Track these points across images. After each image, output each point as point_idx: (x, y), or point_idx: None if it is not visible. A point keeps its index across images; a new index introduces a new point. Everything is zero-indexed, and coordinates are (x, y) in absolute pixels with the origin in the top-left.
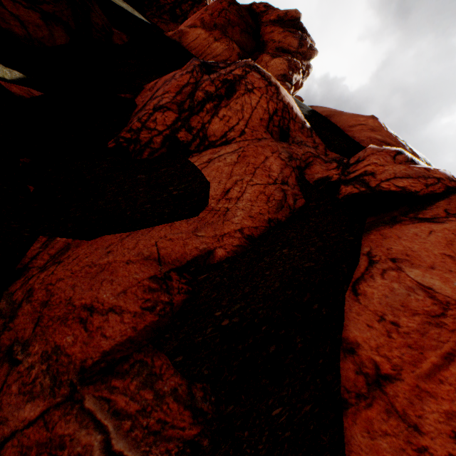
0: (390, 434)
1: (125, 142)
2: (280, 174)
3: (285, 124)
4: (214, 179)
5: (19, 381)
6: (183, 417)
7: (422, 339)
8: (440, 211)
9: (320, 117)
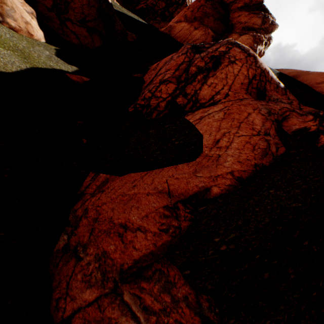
0: None
1: (140, 107)
2: (262, 127)
3: (262, 86)
4: (206, 132)
5: (82, 272)
6: (194, 322)
7: None
8: None
9: (288, 77)
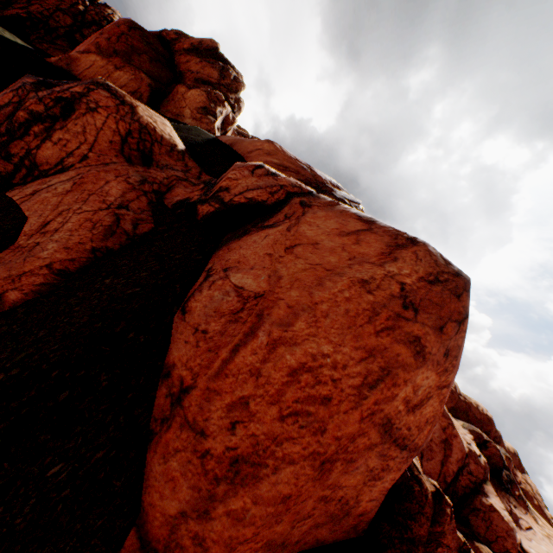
0: (180, 450)
1: None
2: (119, 199)
3: (147, 147)
4: (36, 212)
5: None
6: None
7: (222, 339)
8: (282, 216)
9: (220, 145)
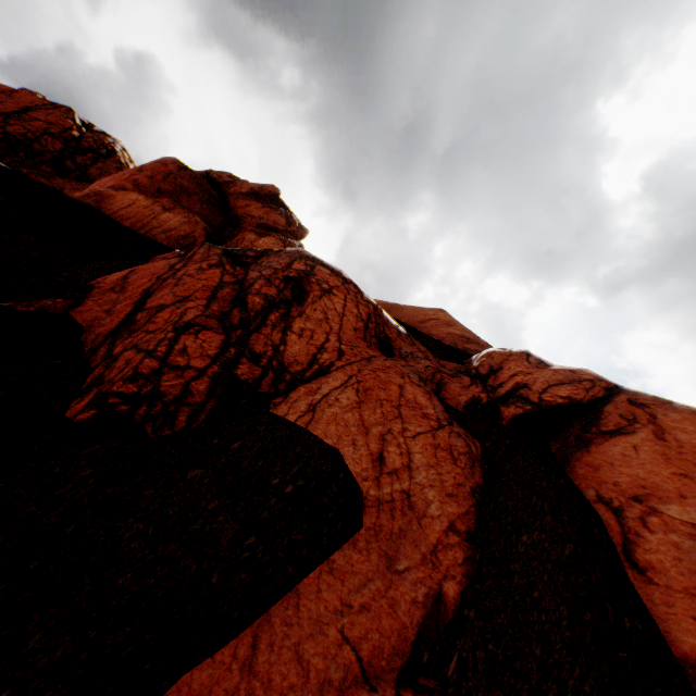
0: None
1: (122, 403)
2: (436, 409)
3: (381, 331)
4: (341, 439)
5: None
6: None
7: None
8: (617, 418)
9: None
